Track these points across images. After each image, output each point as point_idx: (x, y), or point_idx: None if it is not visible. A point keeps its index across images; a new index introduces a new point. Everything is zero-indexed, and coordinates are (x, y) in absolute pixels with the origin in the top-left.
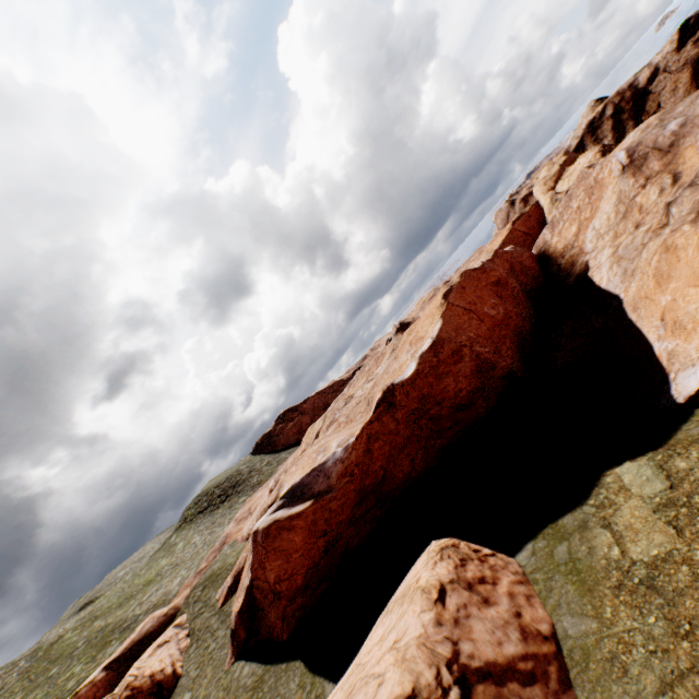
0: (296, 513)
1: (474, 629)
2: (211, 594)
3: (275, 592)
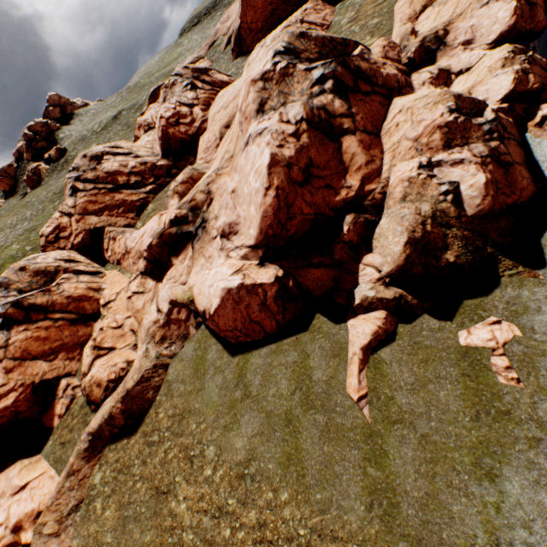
0: None
1: (310, 17)
2: (217, 50)
3: (250, 31)
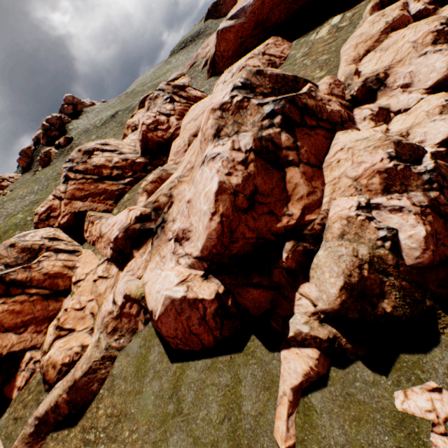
0: (232, 26)
1: (271, 50)
2: (196, 69)
3: (222, 57)
